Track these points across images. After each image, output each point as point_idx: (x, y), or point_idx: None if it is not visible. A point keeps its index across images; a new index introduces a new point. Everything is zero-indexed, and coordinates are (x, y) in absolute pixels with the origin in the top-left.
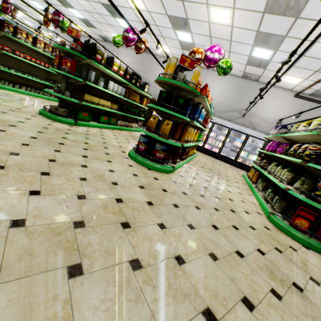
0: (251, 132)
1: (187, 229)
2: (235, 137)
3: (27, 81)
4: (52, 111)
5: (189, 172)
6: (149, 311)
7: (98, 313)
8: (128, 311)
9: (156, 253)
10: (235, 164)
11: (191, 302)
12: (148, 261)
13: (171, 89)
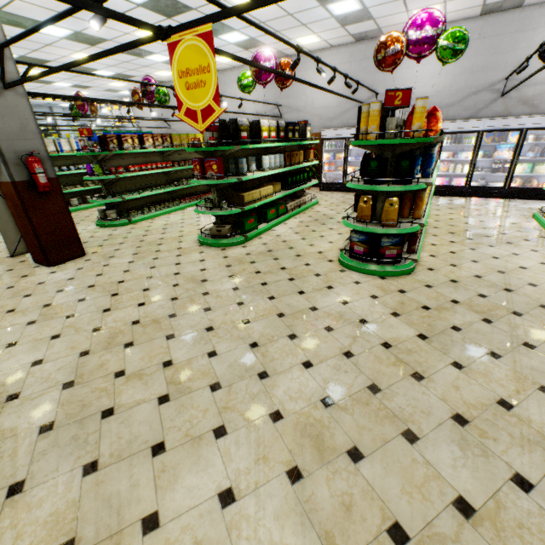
0: (529, 122)
1: (492, 361)
2: (496, 144)
3: (150, 196)
4: (216, 235)
5: (439, 256)
6: (504, 463)
7: (458, 470)
8: (483, 465)
9: (473, 402)
10: (507, 194)
11: (544, 449)
12: (470, 414)
13: (380, 148)
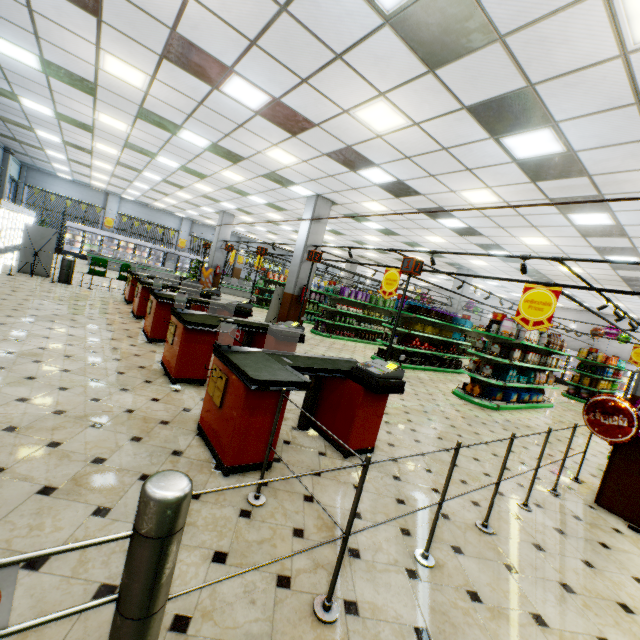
0: None
1: None
2: None
3: None
4: None
5: None
6: None
7: None
8: None
9: None
10: None
11: None
12: None
13: (585, 361)
